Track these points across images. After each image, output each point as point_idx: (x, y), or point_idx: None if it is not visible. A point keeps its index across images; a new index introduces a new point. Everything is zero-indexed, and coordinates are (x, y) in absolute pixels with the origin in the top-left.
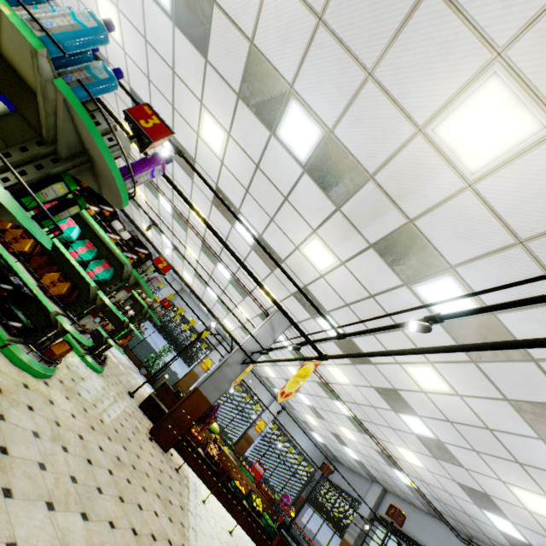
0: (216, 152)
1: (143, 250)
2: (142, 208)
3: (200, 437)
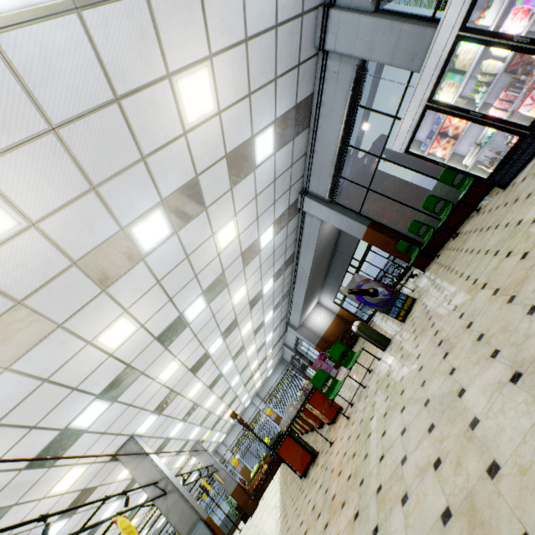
0: None
1: None
2: None
3: (259, 478)
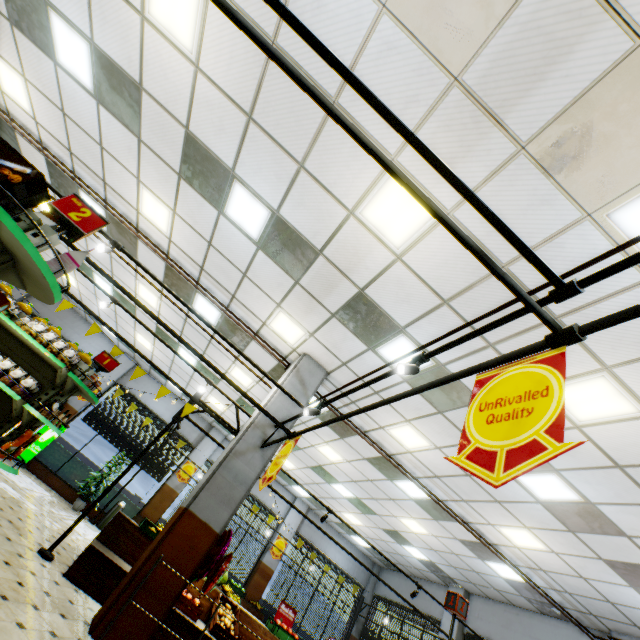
0: (182, 45)
1: (17, 165)
2: None
3: (197, 600)
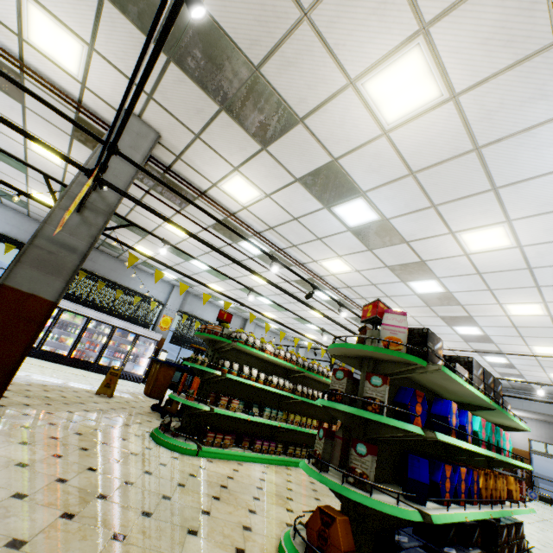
0: (468, 248)
1: None
2: (354, 313)
3: None
